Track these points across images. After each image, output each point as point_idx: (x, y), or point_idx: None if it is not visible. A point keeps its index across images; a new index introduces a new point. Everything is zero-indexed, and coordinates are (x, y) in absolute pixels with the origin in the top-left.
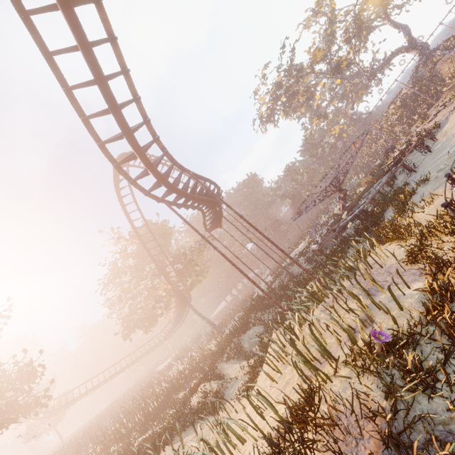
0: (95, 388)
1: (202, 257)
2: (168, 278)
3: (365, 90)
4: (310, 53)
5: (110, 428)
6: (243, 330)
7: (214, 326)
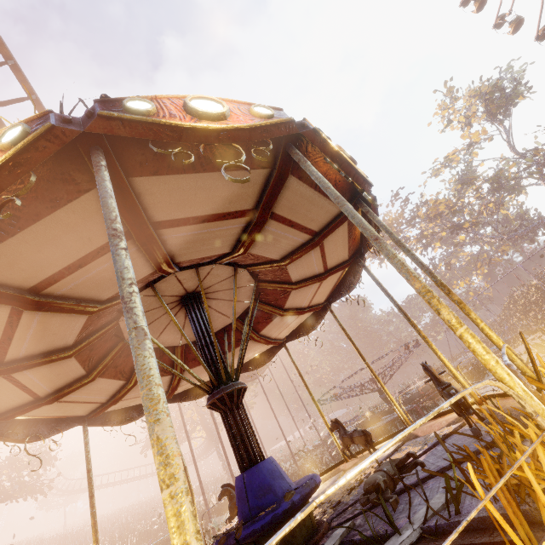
0: (109, 485)
1: (248, 390)
2: (198, 407)
3: (510, 246)
4: (433, 201)
5: (88, 543)
6: (219, 510)
7: (229, 478)
